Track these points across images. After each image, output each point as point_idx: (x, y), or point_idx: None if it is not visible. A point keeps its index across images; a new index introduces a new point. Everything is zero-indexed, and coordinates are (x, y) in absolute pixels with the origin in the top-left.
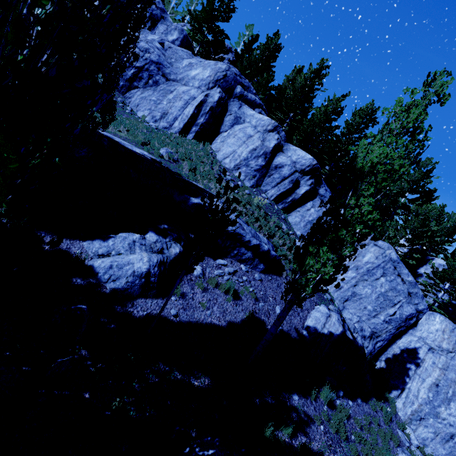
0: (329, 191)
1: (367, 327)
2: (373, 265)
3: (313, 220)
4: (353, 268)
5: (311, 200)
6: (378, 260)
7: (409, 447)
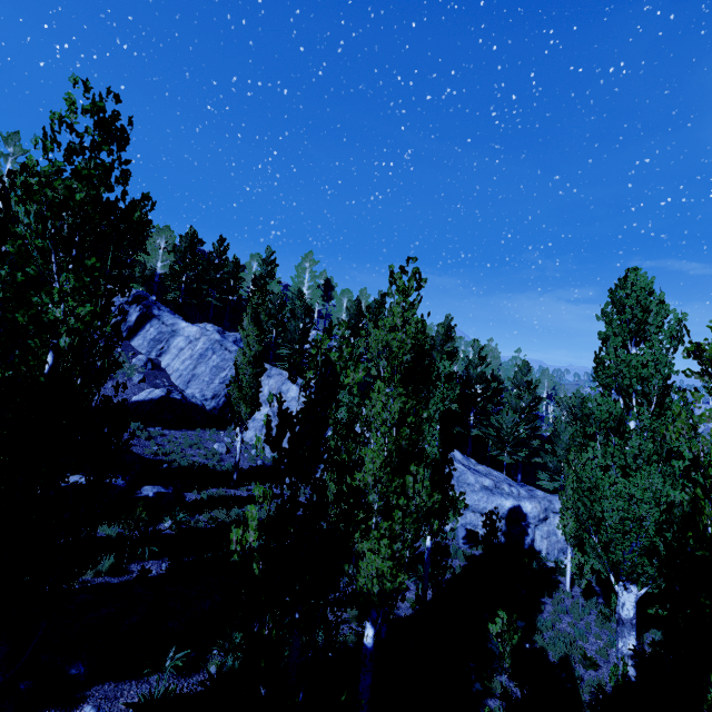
0: (168, 310)
1: (209, 393)
2: (204, 350)
3: (155, 337)
4: (189, 358)
5: (148, 323)
6: (206, 345)
7: (231, 443)
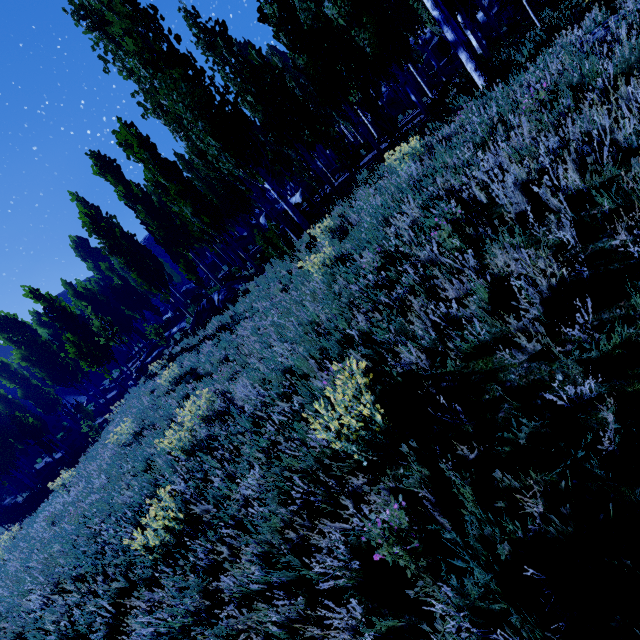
0: None
1: None
2: None
3: None
4: None
5: None
6: None
7: None
